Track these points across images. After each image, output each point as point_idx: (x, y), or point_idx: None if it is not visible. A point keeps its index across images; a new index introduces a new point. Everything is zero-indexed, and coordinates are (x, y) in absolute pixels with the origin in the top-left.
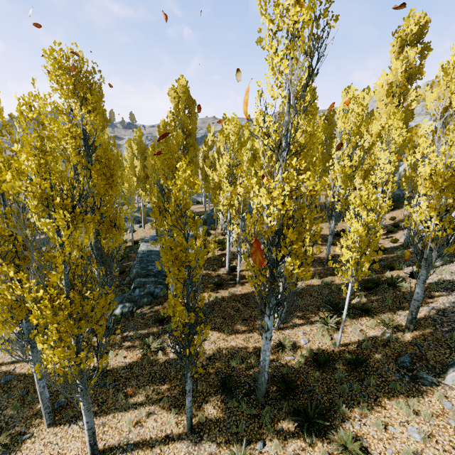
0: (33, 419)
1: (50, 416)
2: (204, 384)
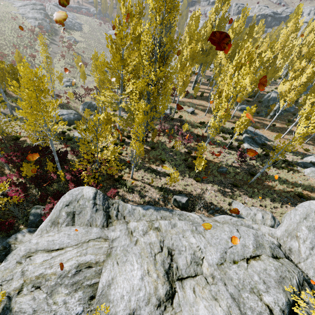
0: (260, 128)
1: (268, 128)
2: (307, 138)
